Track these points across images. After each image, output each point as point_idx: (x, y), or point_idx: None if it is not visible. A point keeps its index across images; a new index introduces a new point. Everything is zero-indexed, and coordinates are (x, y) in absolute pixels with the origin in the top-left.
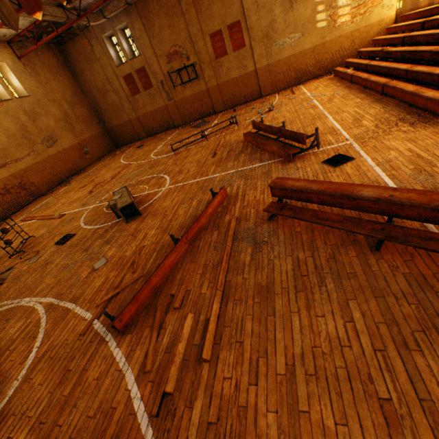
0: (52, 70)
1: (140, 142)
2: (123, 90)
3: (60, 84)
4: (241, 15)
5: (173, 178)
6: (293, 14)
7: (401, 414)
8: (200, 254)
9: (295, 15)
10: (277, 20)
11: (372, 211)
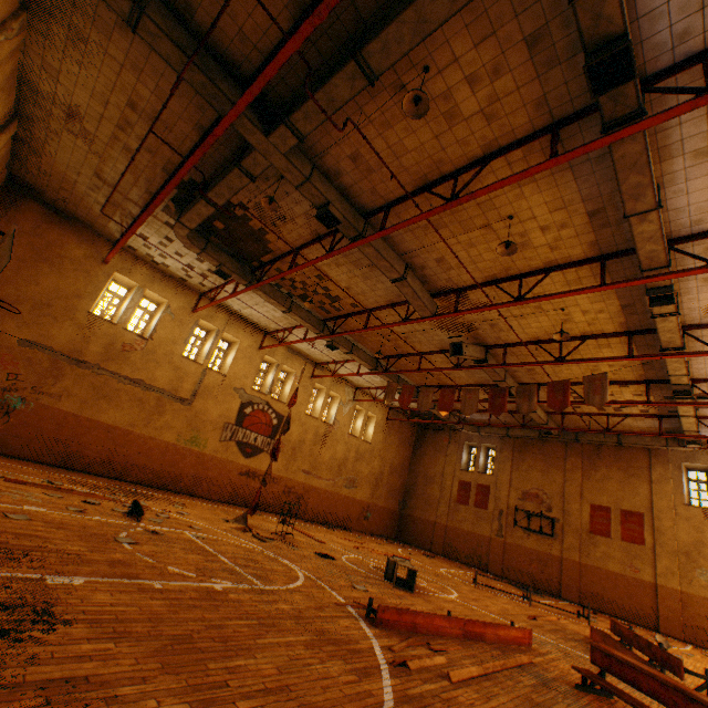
0: (401, 438)
1: (430, 552)
2: (451, 490)
3: (397, 450)
4: (646, 509)
5: (463, 597)
6: None
7: None
8: (471, 647)
9: None
10: None
11: None
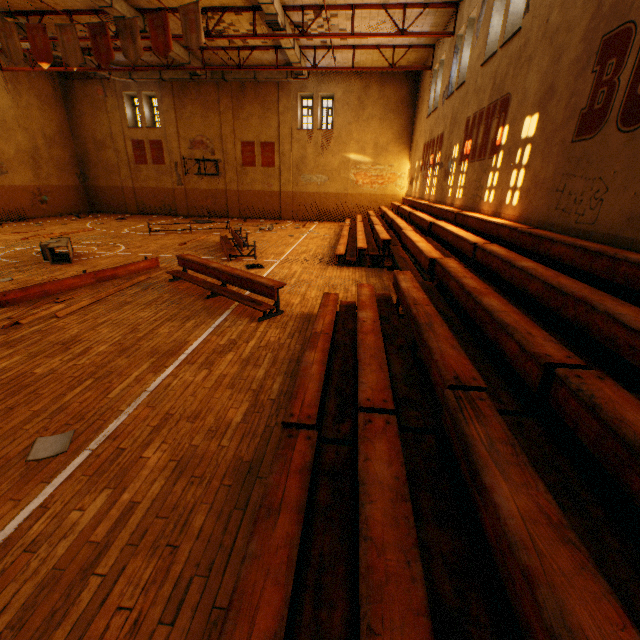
0: (41, 98)
1: (126, 216)
2: (127, 153)
3: (44, 115)
4: (277, 139)
5: (129, 249)
6: (323, 159)
7: (140, 331)
8: (101, 287)
9: (325, 160)
10: (308, 158)
11: (215, 277)
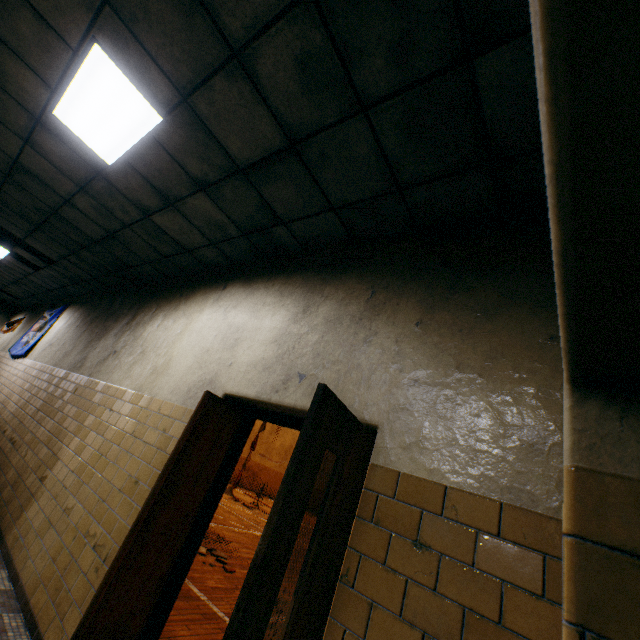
0: None
1: None
2: None
3: None
4: None
5: None
6: None
7: None
8: None
9: None
10: None
11: None
